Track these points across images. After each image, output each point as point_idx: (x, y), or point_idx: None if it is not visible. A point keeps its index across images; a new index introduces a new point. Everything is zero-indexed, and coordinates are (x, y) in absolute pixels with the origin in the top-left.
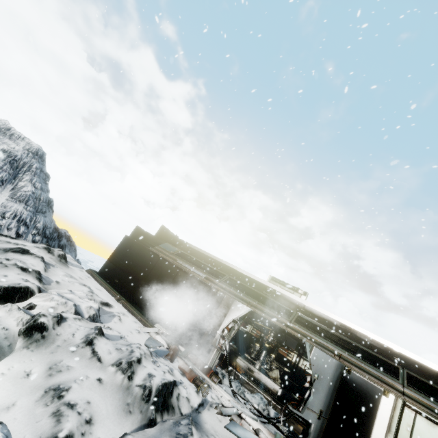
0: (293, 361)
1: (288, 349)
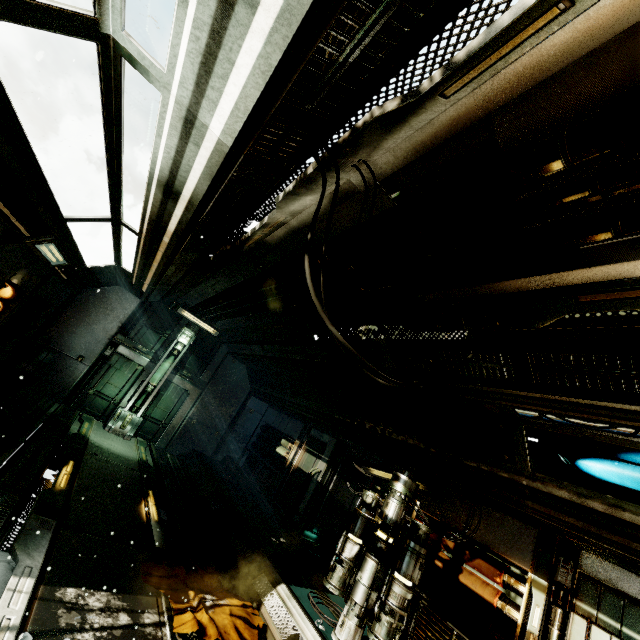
0: (534, 626)
1: (502, 568)
